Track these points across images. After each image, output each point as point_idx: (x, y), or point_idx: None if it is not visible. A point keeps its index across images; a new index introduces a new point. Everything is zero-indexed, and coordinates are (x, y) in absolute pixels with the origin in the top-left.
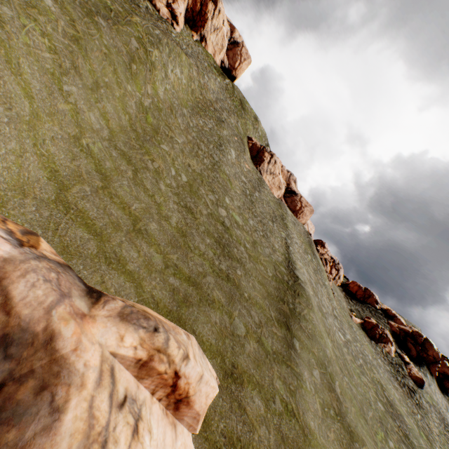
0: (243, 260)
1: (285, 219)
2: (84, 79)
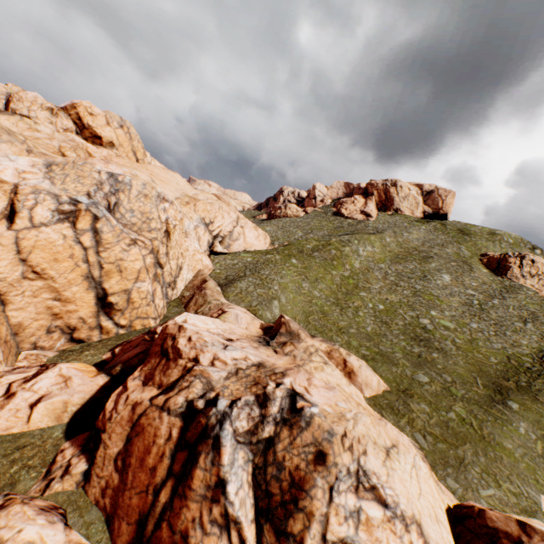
0: (445, 349)
1: None
2: (310, 279)
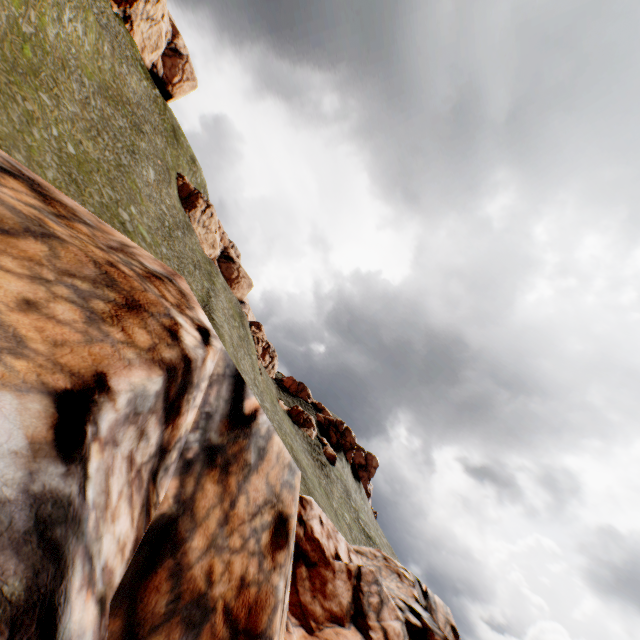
0: None
1: (214, 278)
2: None
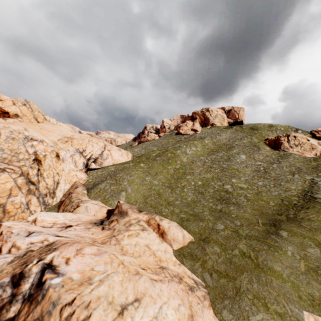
0: (239, 202)
1: None
2: (152, 174)
